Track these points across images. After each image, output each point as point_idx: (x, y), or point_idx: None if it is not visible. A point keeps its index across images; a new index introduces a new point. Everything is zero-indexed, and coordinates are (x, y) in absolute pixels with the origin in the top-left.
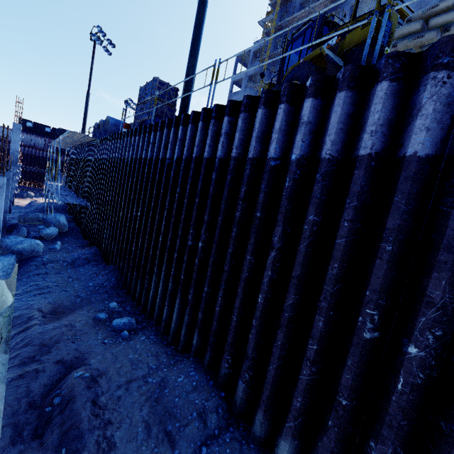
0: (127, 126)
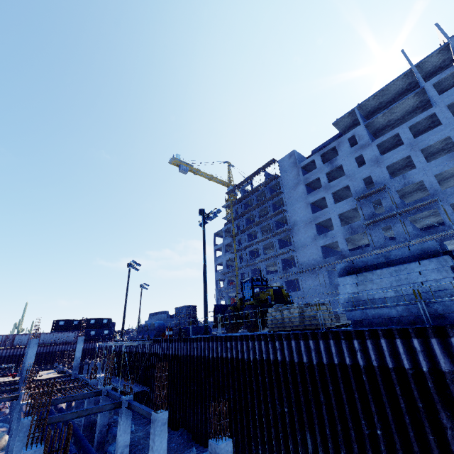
0: (170, 329)
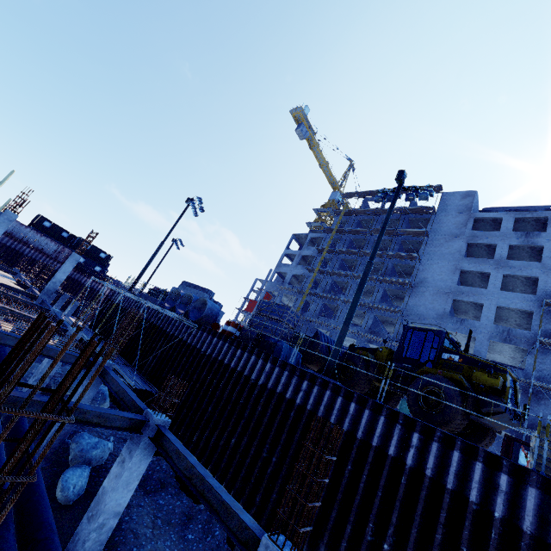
0: (236, 325)
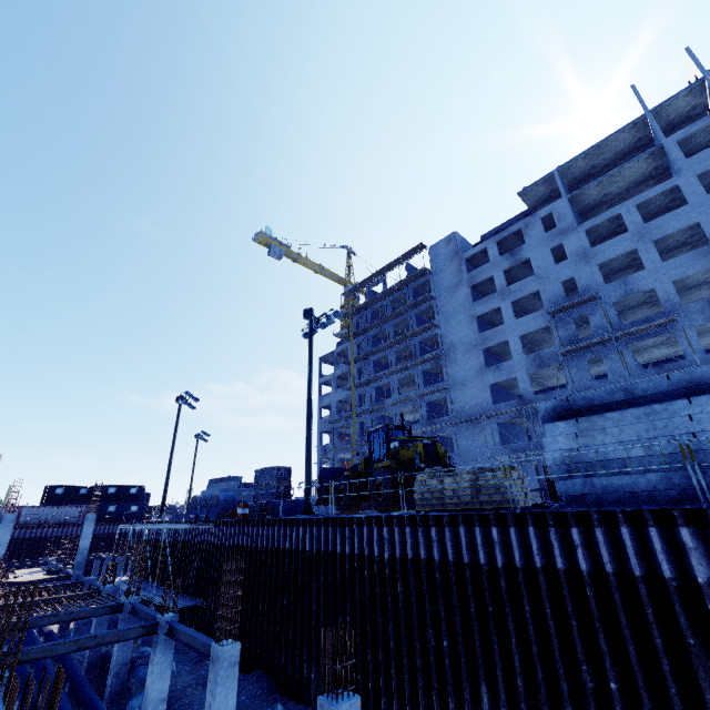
0: (244, 505)
